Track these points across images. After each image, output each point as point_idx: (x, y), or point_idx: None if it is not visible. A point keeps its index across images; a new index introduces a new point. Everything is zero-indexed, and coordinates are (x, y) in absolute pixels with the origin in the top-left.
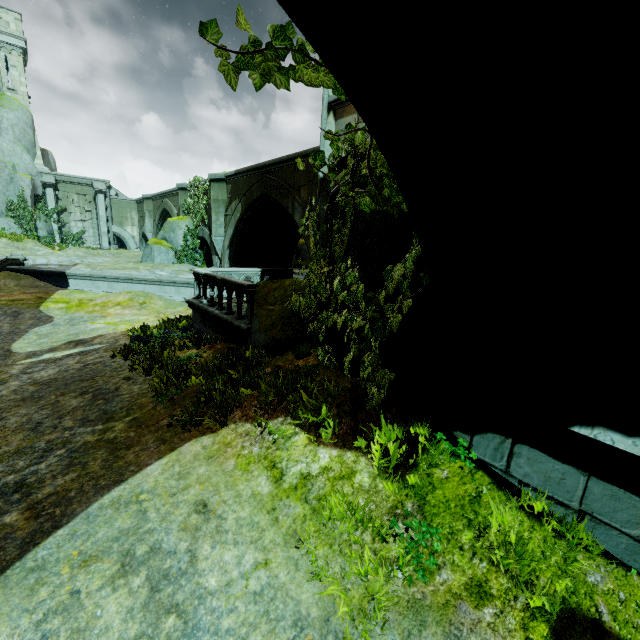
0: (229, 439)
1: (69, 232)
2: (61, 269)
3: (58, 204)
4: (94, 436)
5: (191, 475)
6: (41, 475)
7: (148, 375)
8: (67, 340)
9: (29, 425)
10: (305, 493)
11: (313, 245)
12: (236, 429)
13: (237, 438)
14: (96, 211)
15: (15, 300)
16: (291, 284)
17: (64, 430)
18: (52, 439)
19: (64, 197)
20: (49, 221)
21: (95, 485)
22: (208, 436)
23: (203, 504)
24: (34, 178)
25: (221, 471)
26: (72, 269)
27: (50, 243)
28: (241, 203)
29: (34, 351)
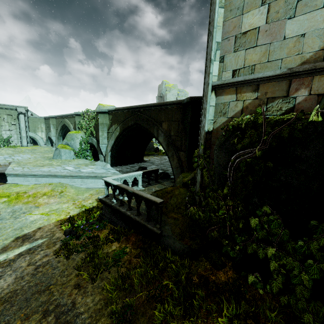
0: None
1: (1, 137)
2: (1, 170)
3: None
4: None
5: None
6: None
7: (94, 282)
8: (14, 236)
9: None
10: None
11: (207, 177)
12: None
13: None
14: (19, 124)
15: None
16: (179, 193)
17: None
18: None
19: None
20: None
21: None
22: None
23: None
24: None
25: None
26: (9, 169)
27: None
28: (119, 127)
29: None
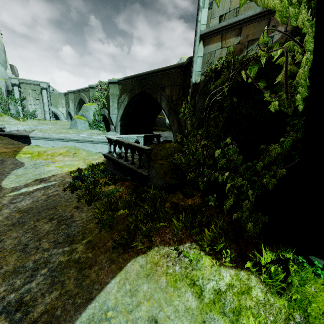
0: (156, 259)
1: (27, 111)
2: (26, 133)
3: (21, 95)
4: (65, 257)
5: (139, 292)
6: (33, 293)
7: (89, 205)
8: (34, 178)
9: (19, 247)
10: (222, 307)
11: (190, 125)
12: (159, 251)
13: (162, 259)
14: (42, 99)
15: (1, 153)
16: (170, 147)
17: (43, 251)
18: (36, 259)
19: (24, 91)
20: (16, 105)
21: (73, 303)
22: (141, 256)
23: (154, 320)
24: (6, 81)
25: (158, 288)
26: (32, 133)
27: (17, 117)
28: (128, 96)
29: (15, 186)
